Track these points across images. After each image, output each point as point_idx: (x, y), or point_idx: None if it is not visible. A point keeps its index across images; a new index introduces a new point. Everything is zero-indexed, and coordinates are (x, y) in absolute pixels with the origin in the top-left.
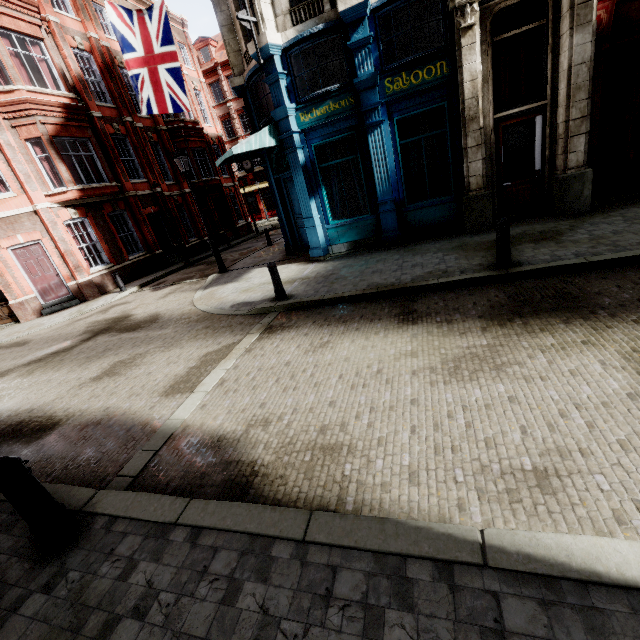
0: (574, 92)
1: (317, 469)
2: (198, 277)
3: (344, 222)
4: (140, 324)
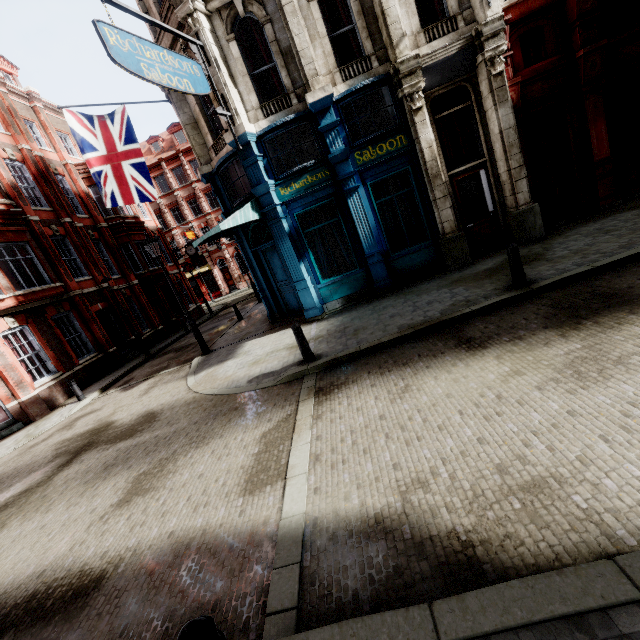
0: (509, 149)
1: (543, 513)
2: (175, 365)
3: (335, 279)
4: (135, 428)
